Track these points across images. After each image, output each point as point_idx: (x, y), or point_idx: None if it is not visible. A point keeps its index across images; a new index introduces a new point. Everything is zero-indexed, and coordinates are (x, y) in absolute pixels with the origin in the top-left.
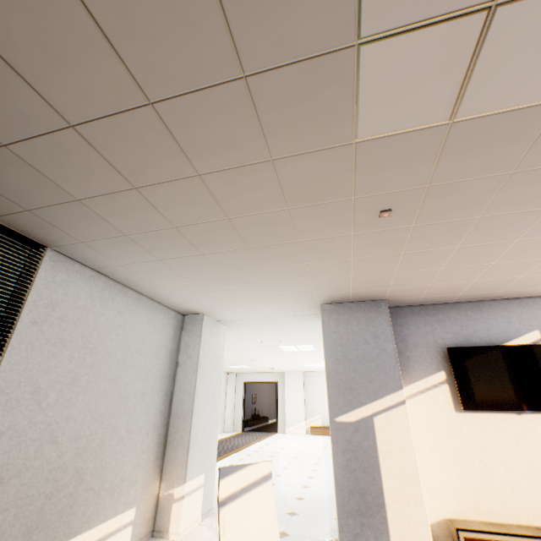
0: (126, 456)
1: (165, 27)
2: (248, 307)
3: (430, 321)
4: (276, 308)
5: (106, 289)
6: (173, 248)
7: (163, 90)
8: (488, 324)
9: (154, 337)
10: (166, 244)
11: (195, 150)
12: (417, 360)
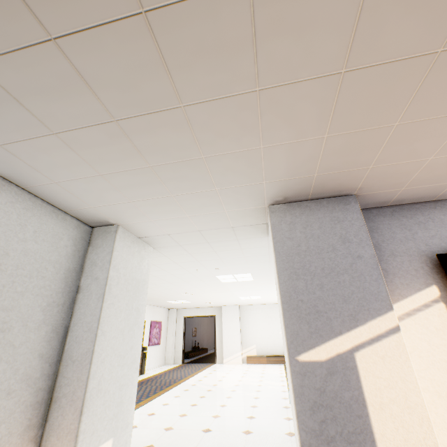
0: None
1: None
2: (174, 211)
3: (408, 224)
4: (211, 212)
5: None
6: None
7: None
8: None
9: (32, 248)
10: None
11: None
12: (397, 273)
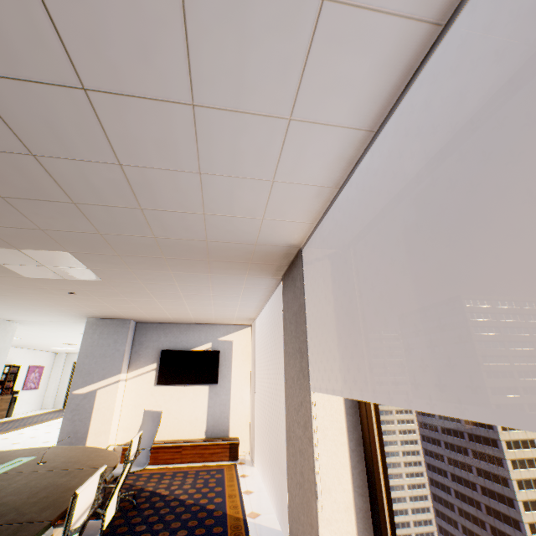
0: None
1: None
2: (29, 315)
3: (160, 333)
4: (54, 317)
5: None
6: None
7: None
8: (190, 337)
9: None
10: None
11: None
12: (144, 356)
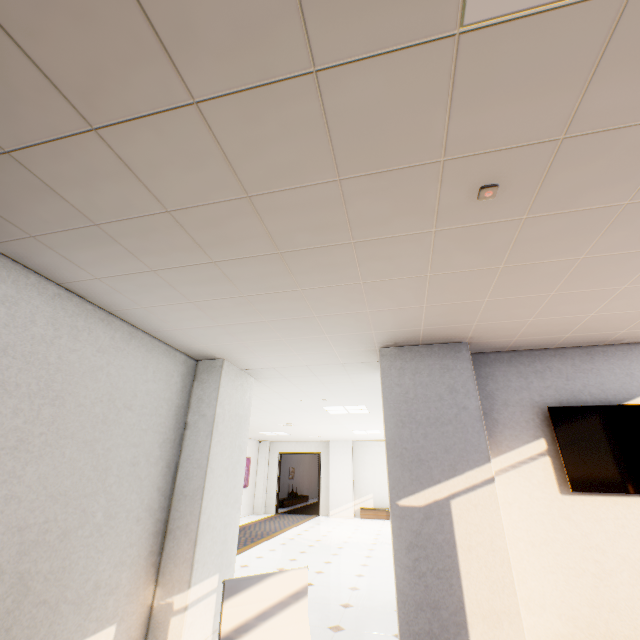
0: (103, 553)
1: None
2: (283, 350)
3: (525, 372)
4: (320, 352)
5: (79, 315)
6: (170, 250)
7: None
8: (602, 376)
9: (152, 387)
10: (158, 243)
11: (184, 44)
12: (507, 424)
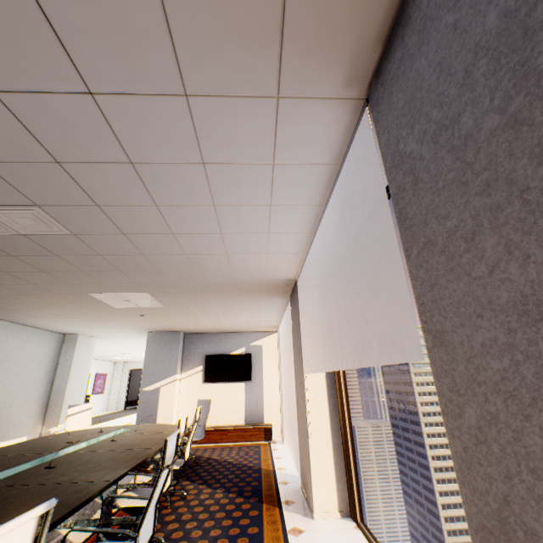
0: (23, 412)
1: (52, 298)
2: (107, 332)
3: (204, 341)
4: (124, 333)
5: (16, 329)
6: (56, 318)
7: (51, 301)
8: (227, 344)
9: (43, 350)
10: (52, 317)
11: (63, 306)
12: (193, 360)
